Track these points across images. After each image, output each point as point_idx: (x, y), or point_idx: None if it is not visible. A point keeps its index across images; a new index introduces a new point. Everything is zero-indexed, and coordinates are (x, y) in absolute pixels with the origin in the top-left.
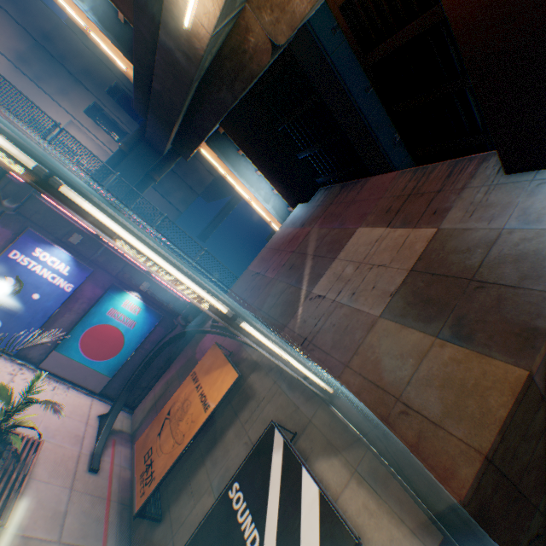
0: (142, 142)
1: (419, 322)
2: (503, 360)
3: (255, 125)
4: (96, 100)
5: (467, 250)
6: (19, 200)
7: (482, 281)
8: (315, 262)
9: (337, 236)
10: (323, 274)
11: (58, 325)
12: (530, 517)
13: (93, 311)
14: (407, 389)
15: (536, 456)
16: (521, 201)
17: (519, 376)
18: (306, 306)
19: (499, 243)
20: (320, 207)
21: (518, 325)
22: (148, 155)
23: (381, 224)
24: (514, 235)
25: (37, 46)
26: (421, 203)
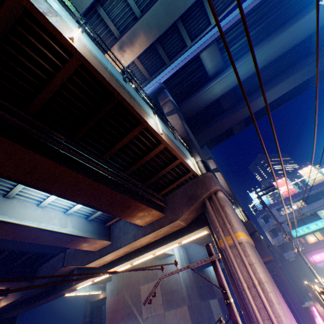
0: None
1: (171, 306)
2: (184, 305)
3: None
4: None
5: (167, 283)
6: None
7: (173, 290)
8: (136, 306)
9: (136, 292)
10: (142, 308)
11: None
12: (205, 322)
13: None
14: (178, 323)
15: (197, 312)
16: (167, 267)
17: (187, 306)
18: (145, 323)
19: (170, 279)
20: (119, 281)
21: (182, 296)
22: None
23: (146, 282)
24: (171, 276)
25: None
26: (151, 271)
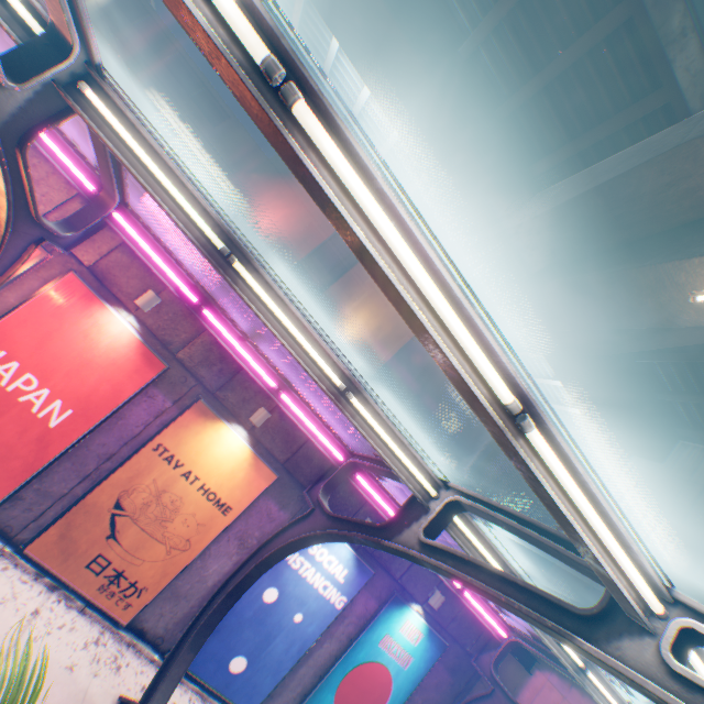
0: (366, 317)
1: None
2: None
3: (609, 355)
4: (286, 242)
5: None
6: (330, 487)
7: None
8: None
9: None
10: None
11: (311, 660)
12: None
13: (360, 639)
14: None
15: None
16: None
17: None
18: None
19: None
20: None
21: None
22: (371, 334)
23: None
24: None
25: (238, 184)
26: None
